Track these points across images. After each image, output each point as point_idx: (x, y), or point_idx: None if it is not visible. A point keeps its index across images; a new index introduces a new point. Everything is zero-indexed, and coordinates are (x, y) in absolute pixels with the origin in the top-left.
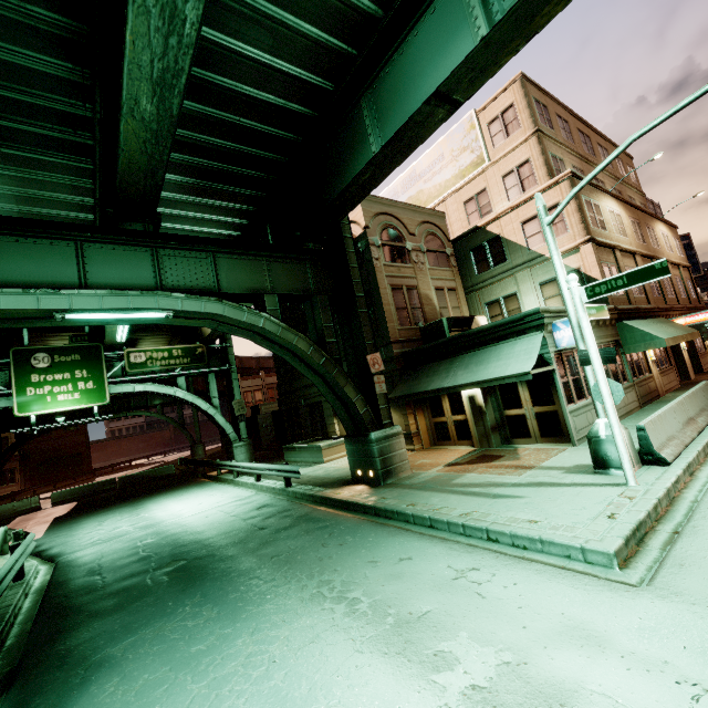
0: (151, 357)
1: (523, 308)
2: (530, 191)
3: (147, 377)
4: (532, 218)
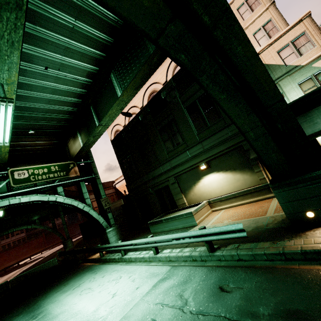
0: (32, 173)
1: (288, 101)
2: (275, 36)
3: (31, 190)
4: (285, 46)
